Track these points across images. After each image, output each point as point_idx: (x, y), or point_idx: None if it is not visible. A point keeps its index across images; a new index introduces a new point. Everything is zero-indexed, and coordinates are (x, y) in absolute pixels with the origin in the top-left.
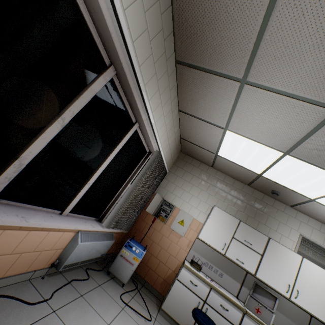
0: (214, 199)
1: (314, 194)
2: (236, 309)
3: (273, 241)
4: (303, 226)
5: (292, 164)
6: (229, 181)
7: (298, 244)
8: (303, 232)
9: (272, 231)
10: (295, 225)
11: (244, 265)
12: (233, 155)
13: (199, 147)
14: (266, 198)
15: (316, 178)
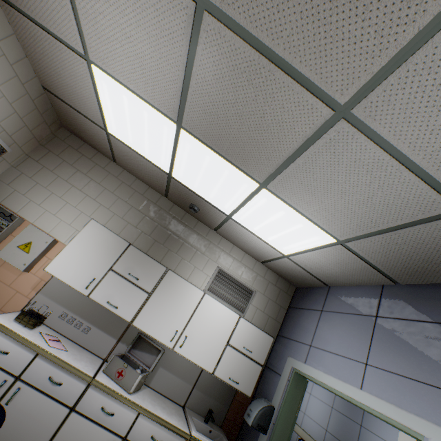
0: (107, 213)
1: (228, 207)
2: (79, 379)
3: (172, 273)
4: (224, 256)
5: (192, 149)
6: (140, 188)
7: (212, 279)
8: (222, 264)
9: (184, 263)
10: (215, 255)
11: (118, 310)
12: (127, 133)
13: (78, 112)
14: (187, 218)
15: (222, 177)
